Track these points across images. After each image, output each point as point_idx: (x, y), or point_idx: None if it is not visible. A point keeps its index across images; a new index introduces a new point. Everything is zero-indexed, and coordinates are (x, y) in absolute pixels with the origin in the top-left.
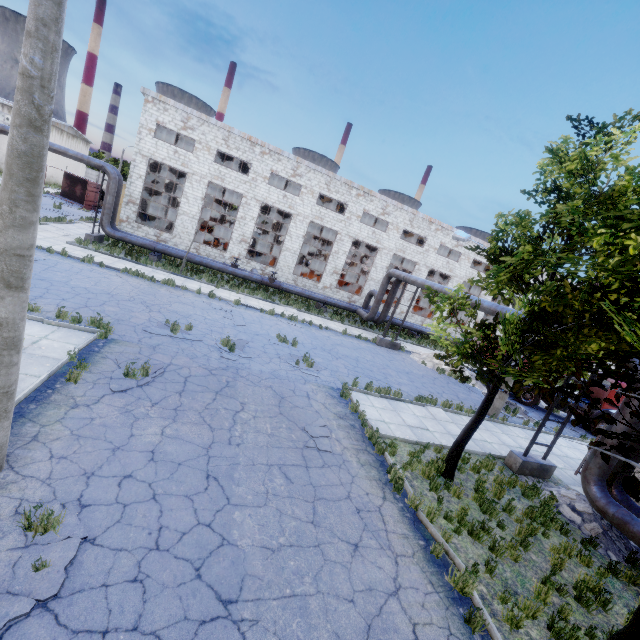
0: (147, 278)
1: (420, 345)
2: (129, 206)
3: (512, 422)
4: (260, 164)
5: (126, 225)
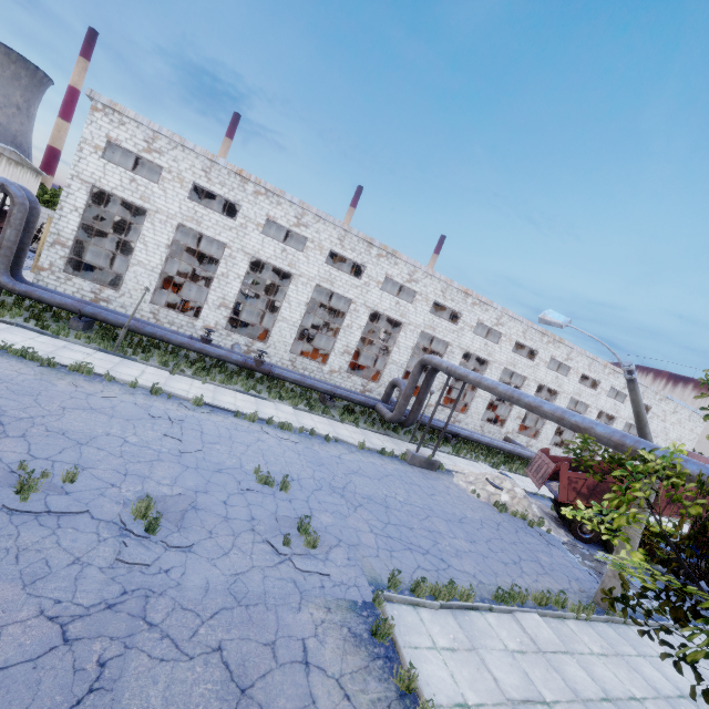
0: (40, 361)
1: (459, 455)
2: (55, 248)
3: (630, 612)
4: (252, 206)
5: (48, 275)
